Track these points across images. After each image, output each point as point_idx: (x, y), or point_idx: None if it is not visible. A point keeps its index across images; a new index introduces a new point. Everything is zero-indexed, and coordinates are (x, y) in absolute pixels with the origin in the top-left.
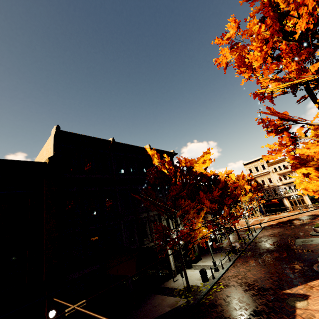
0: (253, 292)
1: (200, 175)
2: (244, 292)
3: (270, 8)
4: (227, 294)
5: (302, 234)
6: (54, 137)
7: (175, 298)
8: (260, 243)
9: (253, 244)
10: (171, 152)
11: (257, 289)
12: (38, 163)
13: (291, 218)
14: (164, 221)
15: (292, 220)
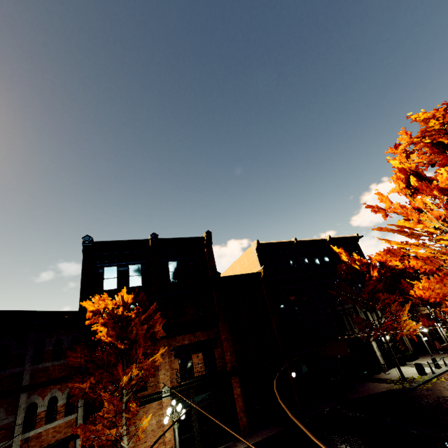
0: None
1: (396, 268)
2: None
3: (434, 147)
4: (447, 384)
5: None
6: (256, 249)
7: (389, 384)
8: None
9: None
10: (354, 236)
11: None
12: (257, 273)
13: None
14: (362, 314)
15: None
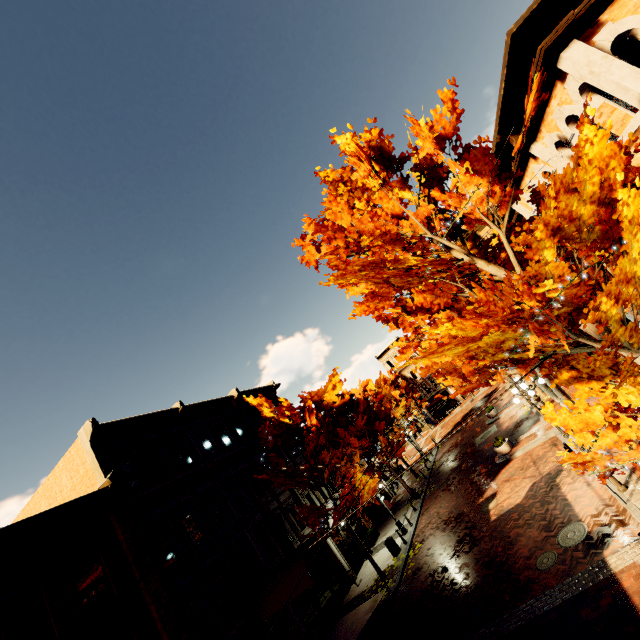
0: (452, 525)
1: (335, 406)
2: (443, 532)
3: None
4: (427, 548)
5: (480, 429)
6: (91, 441)
7: (370, 599)
8: (442, 466)
9: (435, 473)
10: (270, 385)
11: (455, 519)
12: (95, 493)
13: (466, 412)
14: (305, 500)
15: (467, 415)
